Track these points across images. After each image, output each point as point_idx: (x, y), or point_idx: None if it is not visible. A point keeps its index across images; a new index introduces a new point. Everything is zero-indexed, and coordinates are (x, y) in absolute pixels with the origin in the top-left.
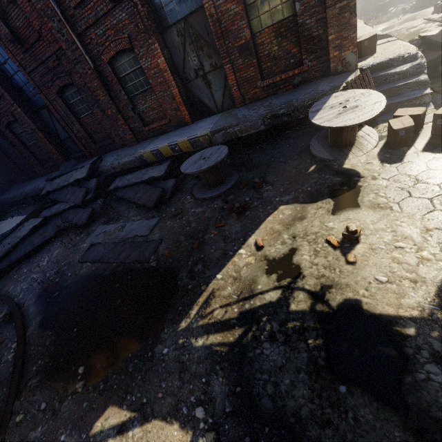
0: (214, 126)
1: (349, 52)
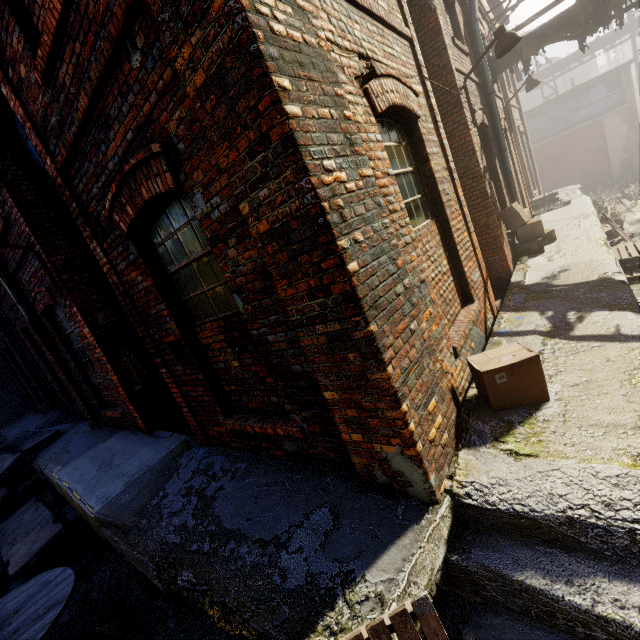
0: (114, 498)
1: (393, 449)
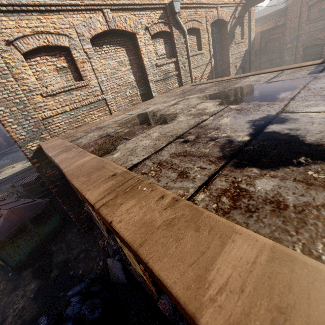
0: None
1: None
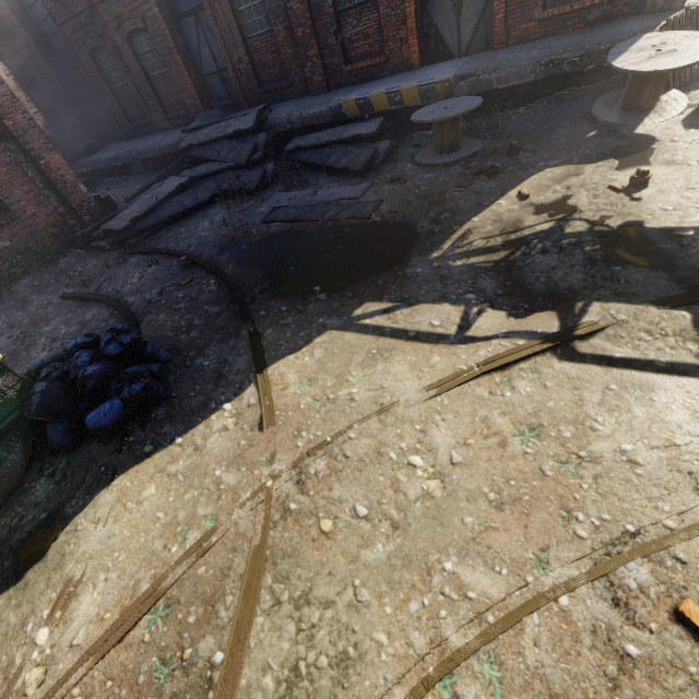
0: (460, 69)
1: None
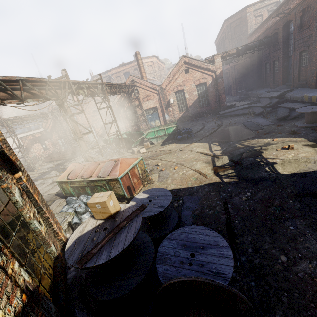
0: None
1: None
